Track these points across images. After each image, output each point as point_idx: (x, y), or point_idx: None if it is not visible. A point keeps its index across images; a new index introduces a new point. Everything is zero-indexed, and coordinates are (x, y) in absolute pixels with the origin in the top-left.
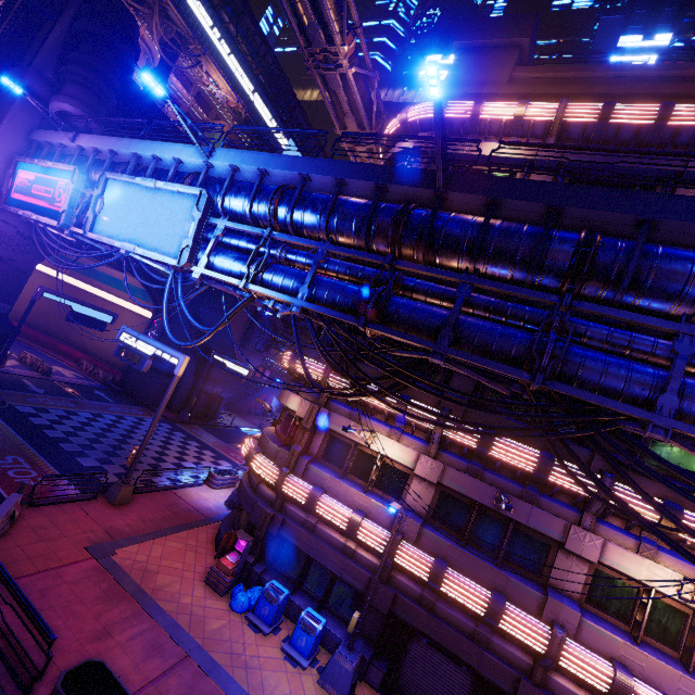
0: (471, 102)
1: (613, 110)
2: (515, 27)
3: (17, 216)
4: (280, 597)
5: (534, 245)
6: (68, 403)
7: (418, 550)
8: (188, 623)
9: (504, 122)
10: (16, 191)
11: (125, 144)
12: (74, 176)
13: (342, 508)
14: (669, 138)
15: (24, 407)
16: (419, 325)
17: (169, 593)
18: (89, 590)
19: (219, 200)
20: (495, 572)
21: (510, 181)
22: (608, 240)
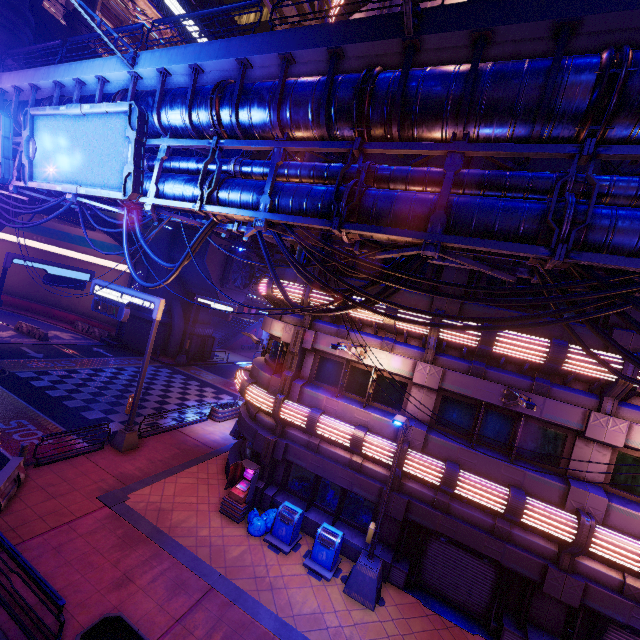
0: None
1: None
2: None
3: None
4: (295, 518)
5: (542, 82)
6: (68, 363)
7: (427, 457)
8: (208, 555)
9: None
10: None
11: (43, 74)
12: None
13: (343, 426)
14: None
15: (24, 373)
16: (403, 216)
17: (186, 528)
18: (105, 539)
19: (154, 114)
20: (510, 469)
21: (502, 1)
22: None
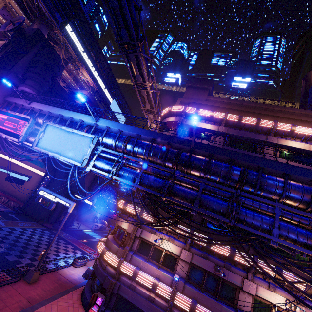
0: (195, 108)
1: (242, 118)
2: (207, 83)
3: None
4: None
5: (226, 171)
6: None
7: (184, 295)
8: None
9: (207, 116)
10: None
11: (56, 110)
12: (29, 121)
13: (149, 277)
14: (260, 129)
15: None
16: (185, 197)
17: None
18: None
19: (101, 139)
20: (216, 304)
21: (217, 148)
22: (250, 171)
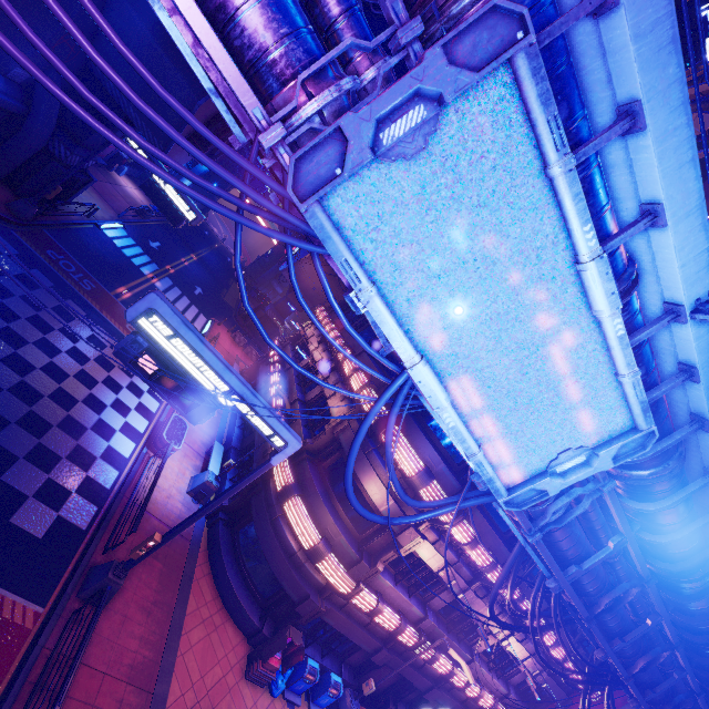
0: None
1: None
2: None
3: None
4: (317, 678)
5: None
6: None
7: (429, 642)
8: None
9: None
10: None
11: None
12: None
13: (395, 619)
14: None
15: None
16: (610, 624)
17: None
18: None
19: None
20: (458, 649)
21: None
22: None
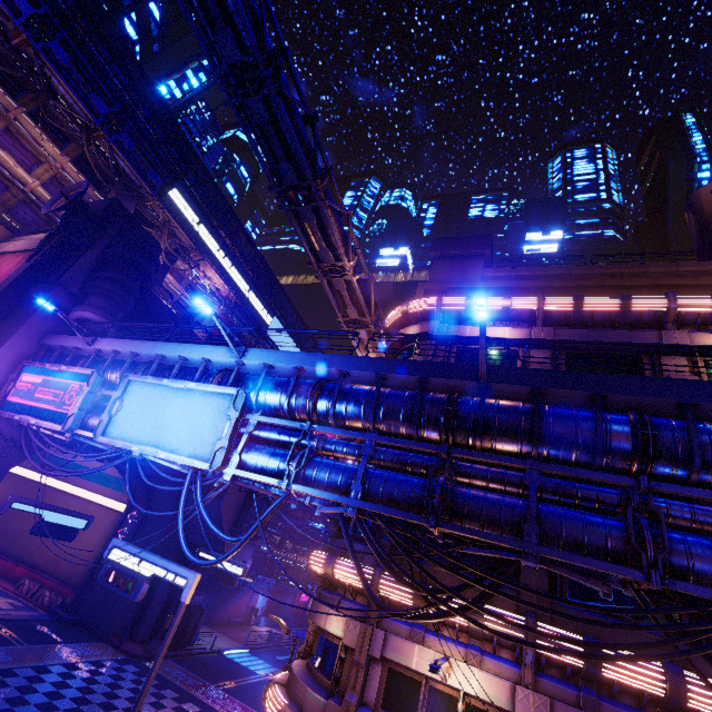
0: (463, 297)
1: (583, 301)
2: (476, 243)
3: (5, 418)
4: None
5: (592, 429)
6: (3, 655)
7: None
8: None
9: (495, 311)
10: (16, 395)
11: (149, 347)
12: (90, 379)
13: None
14: (635, 319)
15: None
16: (495, 519)
17: None
18: None
19: (254, 396)
20: None
21: (548, 372)
22: (658, 421)
